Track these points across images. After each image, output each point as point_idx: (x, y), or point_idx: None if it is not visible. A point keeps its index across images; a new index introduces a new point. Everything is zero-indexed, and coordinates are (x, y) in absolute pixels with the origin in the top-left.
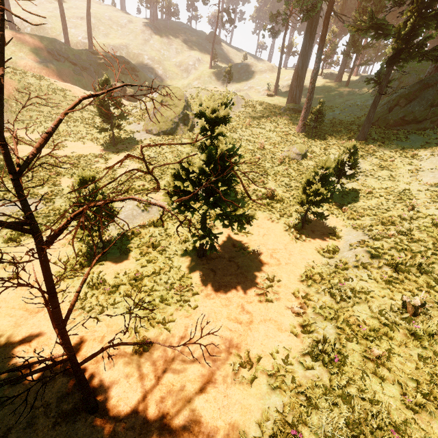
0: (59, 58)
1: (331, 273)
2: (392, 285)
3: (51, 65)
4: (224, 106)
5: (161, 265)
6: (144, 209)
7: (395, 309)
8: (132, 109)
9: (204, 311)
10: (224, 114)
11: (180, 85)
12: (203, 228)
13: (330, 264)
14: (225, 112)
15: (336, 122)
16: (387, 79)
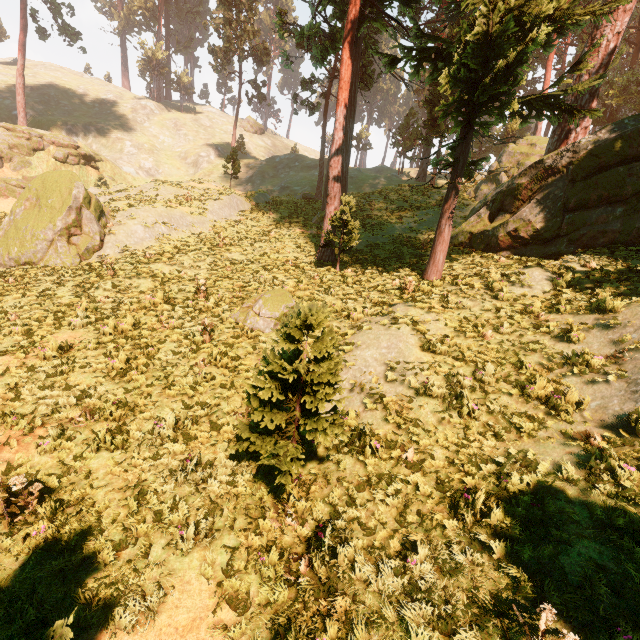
0: None
1: None
2: None
3: None
4: None
5: None
6: None
7: None
8: None
9: None
10: None
11: None
12: None
13: None
14: None
15: (402, 242)
16: (464, 152)
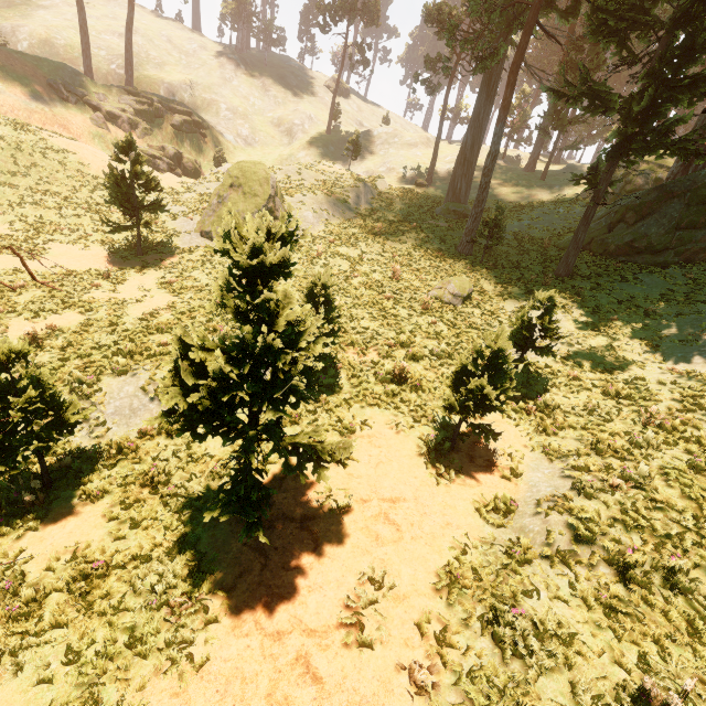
0: (67, 96)
1: (499, 570)
2: (618, 619)
3: (51, 107)
4: (279, 242)
5: (157, 536)
6: (155, 395)
7: (627, 700)
8: (184, 191)
9: (221, 674)
10: (279, 259)
11: (276, 155)
12: (243, 471)
13: (499, 542)
14: (281, 255)
15: (523, 239)
16: (607, 179)
